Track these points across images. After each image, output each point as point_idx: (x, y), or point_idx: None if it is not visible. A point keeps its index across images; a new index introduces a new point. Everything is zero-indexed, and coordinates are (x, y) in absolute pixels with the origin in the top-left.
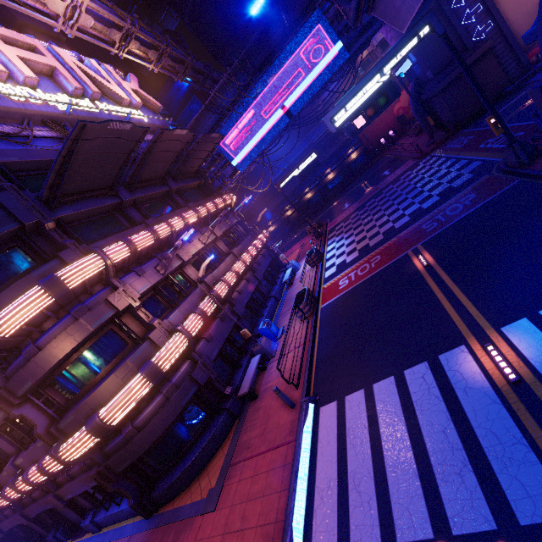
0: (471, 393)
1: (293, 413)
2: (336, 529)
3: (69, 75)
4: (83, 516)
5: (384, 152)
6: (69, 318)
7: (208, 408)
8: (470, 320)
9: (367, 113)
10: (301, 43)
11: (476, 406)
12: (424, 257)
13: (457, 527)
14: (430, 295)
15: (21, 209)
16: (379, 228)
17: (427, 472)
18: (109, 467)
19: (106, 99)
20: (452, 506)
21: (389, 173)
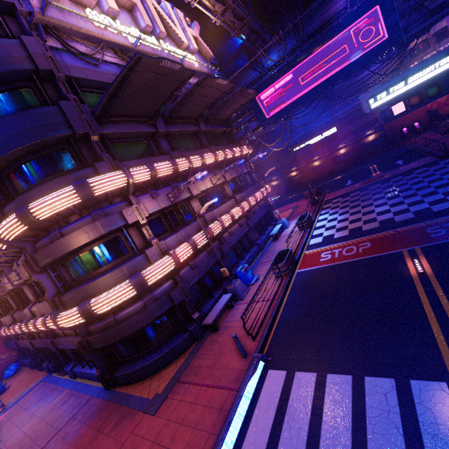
0: (441, 445)
1: (243, 363)
2: None
3: (144, 13)
4: (68, 362)
5: (403, 141)
6: (89, 217)
7: (176, 324)
8: None
9: (410, 101)
10: (358, 18)
11: None
12: (421, 263)
13: None
14: (417, 307)
15: (77, 119)
16: (377, 215)
17: None
18: (89, 342)
19: (169, 40)
20: None
21: (403, 163)
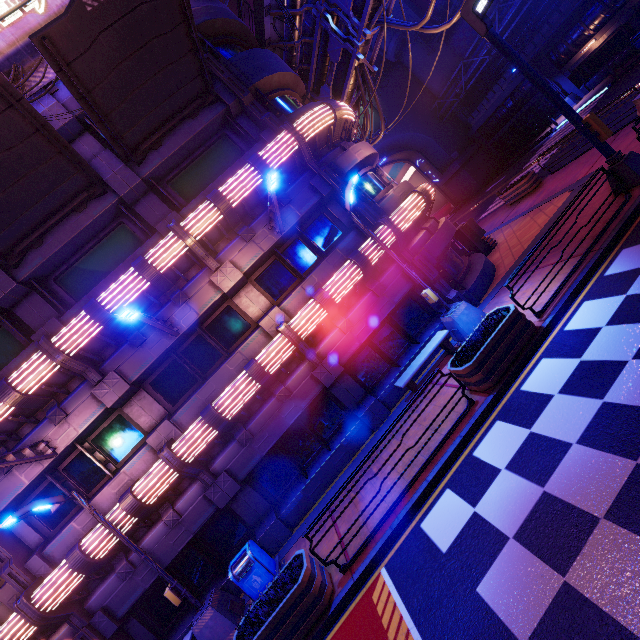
0: None
1: None
2: None
3: None
4: None
5: None
6: None
7: None
8: None
9: None
10: None
11: None
12: None
13: None
14: None
15: None
16: None
17: None
18: None
19: None
20: None
21: None
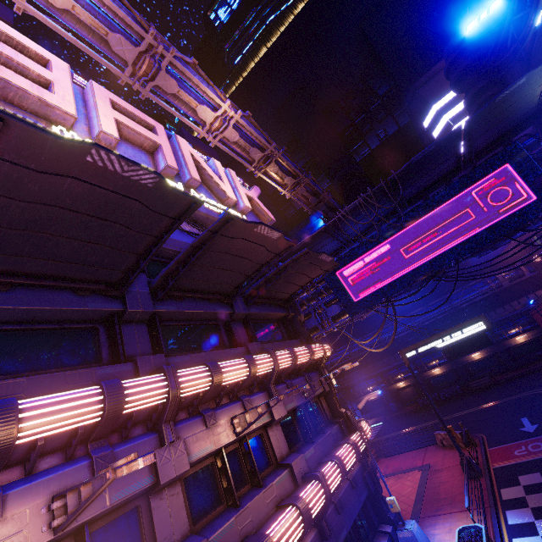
0: None
1: None
2: None
3: (170, 155)
4: None
5: None
6: None
7: None
8: None
9: None
10: (480, 179)
11: None
12: None
13: None
14: None
15: None
16: None
17: None
18: None
19: (208, 193)
20: None
21: None
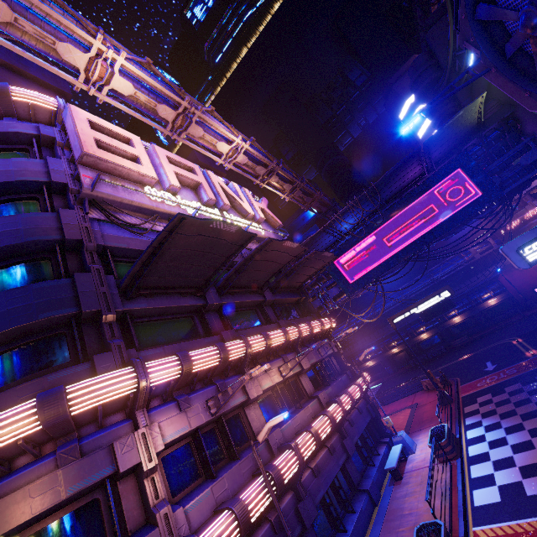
0: None
1: None
2: None
3: (209, 190)
4: None
5: None
6: (49, 460)
7: None
8: None
9: None
10: (440, 180)
11: None
12: None
13: None
14: None
15: (91, 294)
16: None
17: None
18: None
19: (234, 212)
20: None
21: None
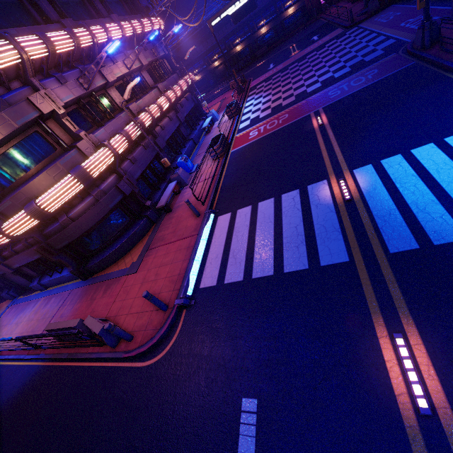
0: (320, 207)
1: (198, 219)
2: (217, 276)
3: None
4: (30, 281)
5: (320, 14)
6: None
7: (132, 214)
8: (336, 164)
9: None
10: None
11: (320, 214)
12: (321, 119)
13: (287, 269)
14: (316, 146)
15: None
16: (294, 90)
17: (279, 247)
18: (50, 245)
19: None
20: (288, 260)
21: (318, 38)
